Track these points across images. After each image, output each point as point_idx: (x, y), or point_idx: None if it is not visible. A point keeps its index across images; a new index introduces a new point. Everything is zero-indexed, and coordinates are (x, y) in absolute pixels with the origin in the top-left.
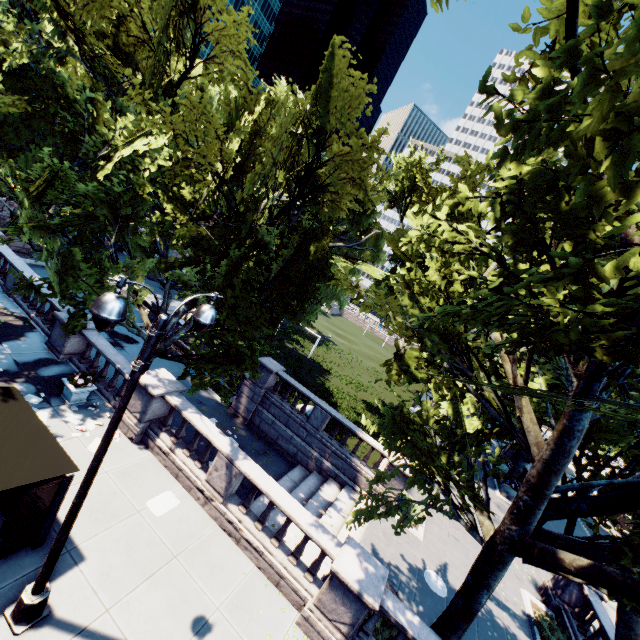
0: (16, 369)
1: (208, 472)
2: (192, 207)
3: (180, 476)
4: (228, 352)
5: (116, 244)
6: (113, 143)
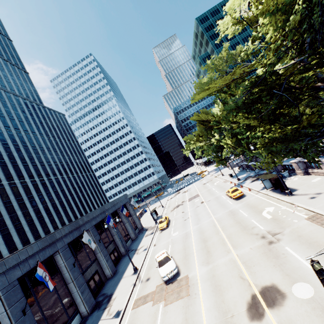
0: None
1: (322, 168)
2: None
3: (319, 174)
4: None
5: None
6: None
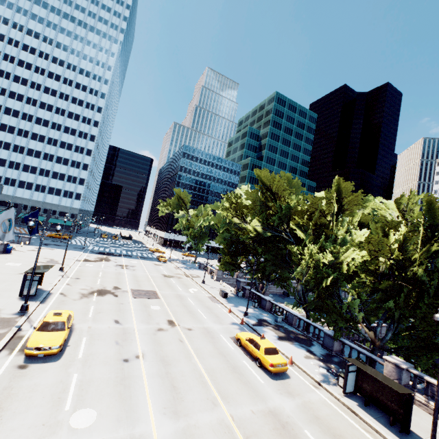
0: (325, 358)
1: None
2: (374, 272)
3: None
4: (426, 343)
5: (285, 292)
6: (338, 258)
